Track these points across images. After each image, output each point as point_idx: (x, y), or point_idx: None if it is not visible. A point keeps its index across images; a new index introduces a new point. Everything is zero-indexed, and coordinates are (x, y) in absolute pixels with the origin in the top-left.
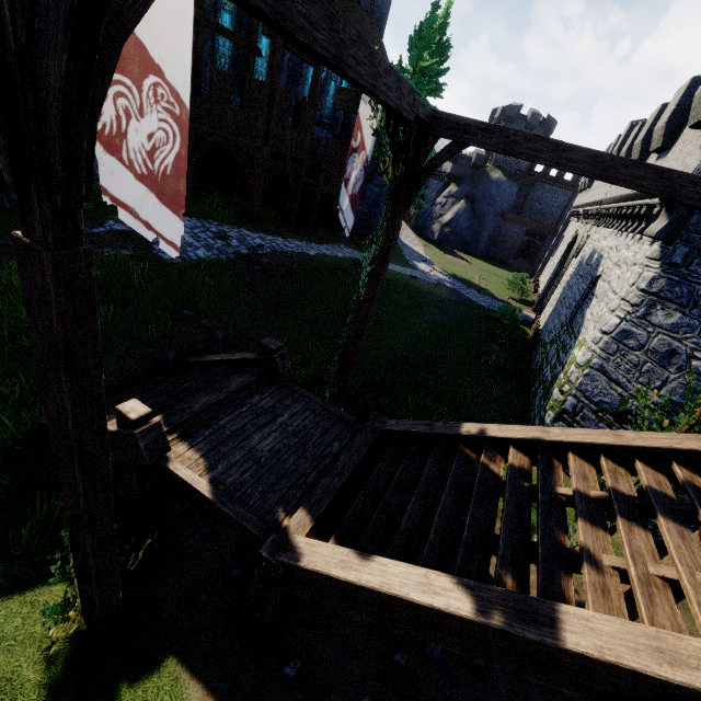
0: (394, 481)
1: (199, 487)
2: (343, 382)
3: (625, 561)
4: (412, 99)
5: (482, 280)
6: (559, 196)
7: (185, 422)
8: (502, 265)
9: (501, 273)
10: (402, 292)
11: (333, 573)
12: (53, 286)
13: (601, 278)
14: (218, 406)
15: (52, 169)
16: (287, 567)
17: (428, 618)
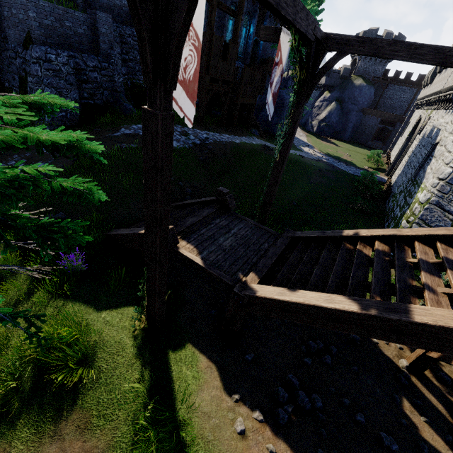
0: (304, 260)
1: (196, 261)
2: (265, 214)
3: (452, 289)
4: (313, 26)
5: (348, 157)
6: (406, 93)
7: (183, 231)
8: (362, 146)
9: (362, 151)
10: (294, 165)
11: (276, 297)
12: (160, 130)
13: (439, 144)
14: (198, 224)
15: (168, 71)
16: (249, 298)
17: (332, 315)
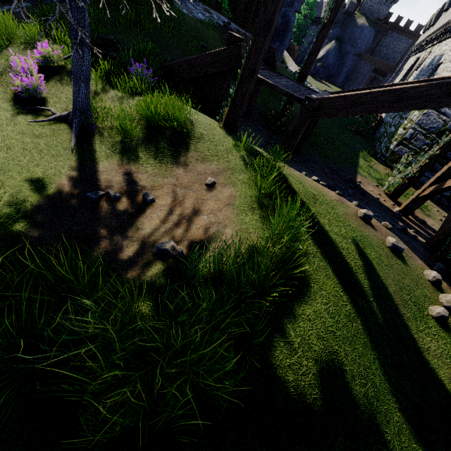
0: None
1: (266, 80)
2: None
3: None
4: None
5: None
6: (402, 43)
7: None
8: None
9: None
10: None
11: (348, 93)
12: None
13: (443, 63)
14: None
15: None
16: (319, 102)
17: (398, 95)
